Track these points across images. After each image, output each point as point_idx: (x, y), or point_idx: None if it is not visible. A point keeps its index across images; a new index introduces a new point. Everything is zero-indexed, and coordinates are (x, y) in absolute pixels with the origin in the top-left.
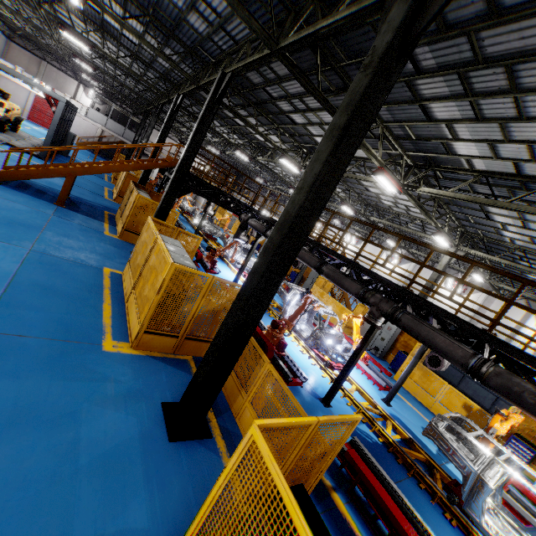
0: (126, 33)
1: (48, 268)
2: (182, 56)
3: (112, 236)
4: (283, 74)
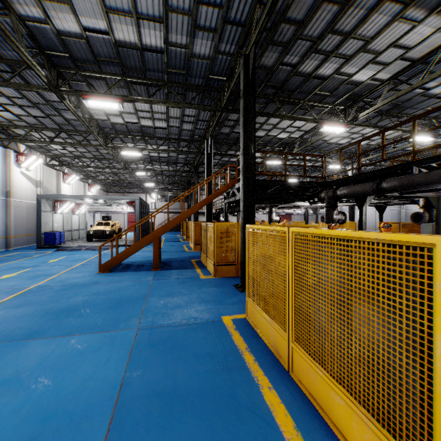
0: (156, 124)
1: (161, 350)
2: (199, 103)
3: (208, 277)
4: (304, 13)
